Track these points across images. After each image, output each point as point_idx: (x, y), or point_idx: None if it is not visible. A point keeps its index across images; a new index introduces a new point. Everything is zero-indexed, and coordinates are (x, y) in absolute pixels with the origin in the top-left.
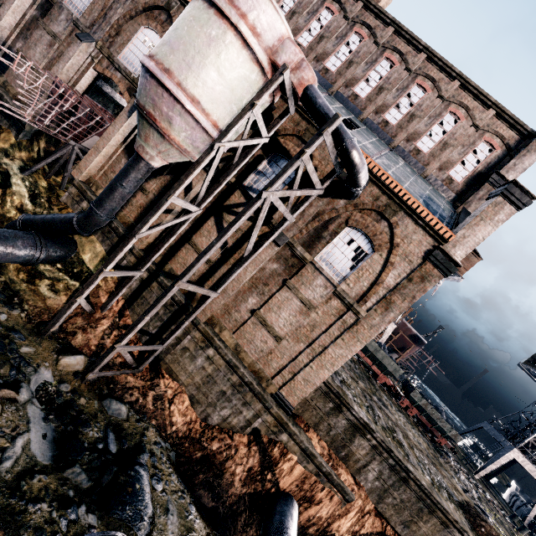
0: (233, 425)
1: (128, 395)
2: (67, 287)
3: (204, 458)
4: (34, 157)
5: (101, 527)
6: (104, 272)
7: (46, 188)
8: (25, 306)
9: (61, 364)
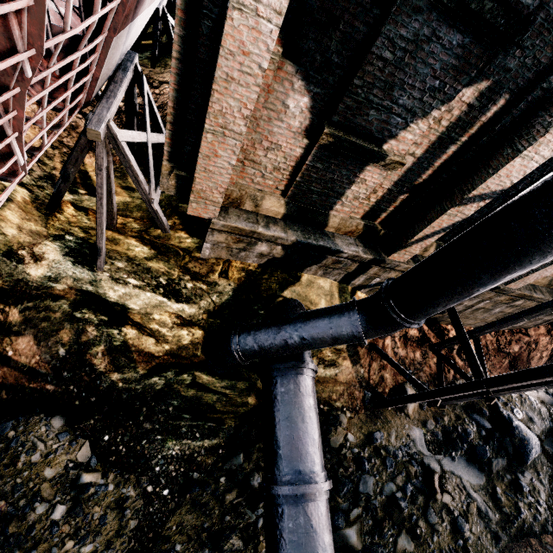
0: (527, 327)
1: (447, 374)
2: (335, 351)
3: (513, 361)
4: (28, 200)
5: (530, 471)
6: (491, 393)
7: (156, 257)
8: (337, 405)
9: (411, 414)
